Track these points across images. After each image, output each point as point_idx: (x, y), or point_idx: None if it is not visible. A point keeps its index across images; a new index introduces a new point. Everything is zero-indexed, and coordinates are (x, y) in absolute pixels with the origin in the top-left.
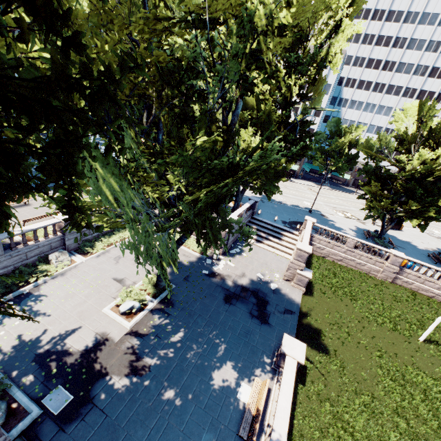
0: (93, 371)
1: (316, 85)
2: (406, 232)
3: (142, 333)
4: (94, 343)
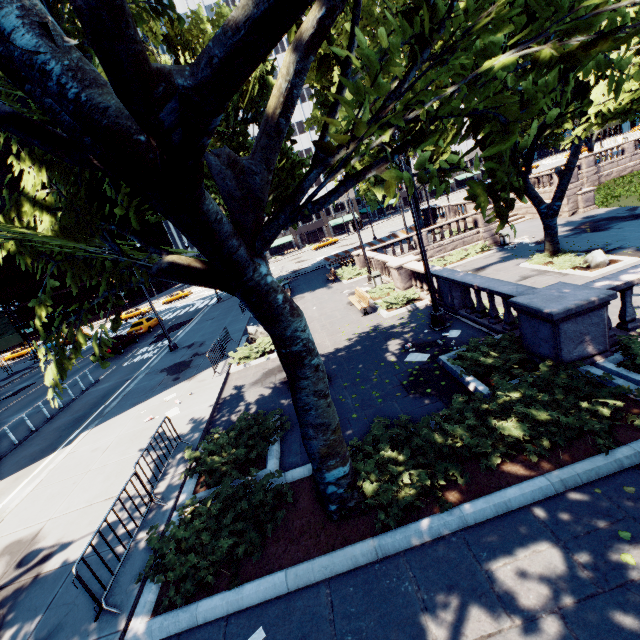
0: None
1: None
2: None
3: None
4: None
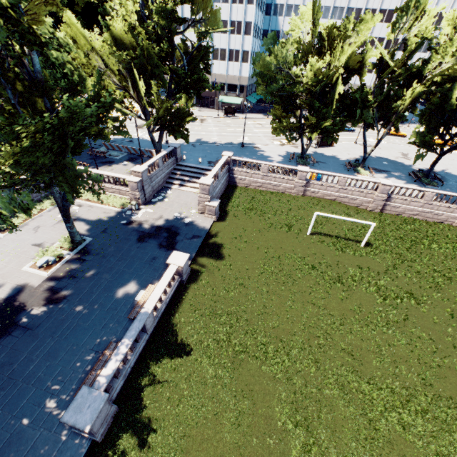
0: (16, 308)
1: (203, 2)
2: (337, 147)
3: (59, 277)
4: (16, 292)
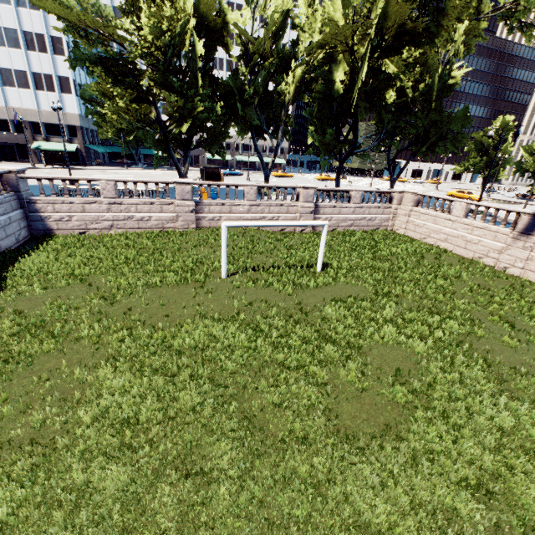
0: None
1: None
2: None
3: None
4: None
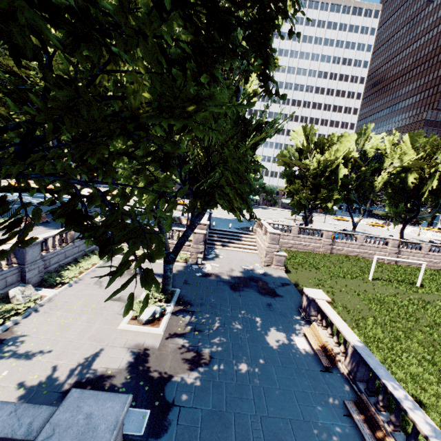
0: (153, 380)
1: None
2: (316, 224)
3: (179, 332)
4: (133, 357)
